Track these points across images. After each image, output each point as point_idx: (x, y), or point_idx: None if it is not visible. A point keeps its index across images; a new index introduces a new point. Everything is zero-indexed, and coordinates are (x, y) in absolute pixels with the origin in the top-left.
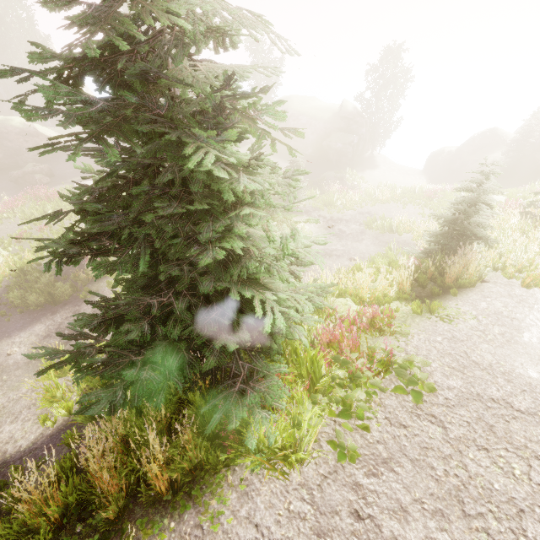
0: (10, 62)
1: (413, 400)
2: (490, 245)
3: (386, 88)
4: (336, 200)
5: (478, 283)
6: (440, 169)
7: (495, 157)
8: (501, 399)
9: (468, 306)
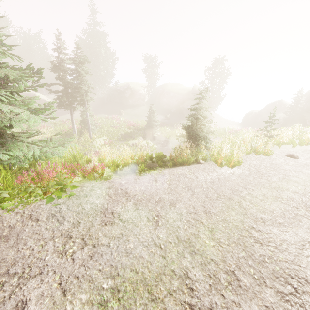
0: (32, 65)
1: (46, 202)
2: (205, 141)
3: (216, 78)
4: (177, 133)
5: (196, 164)
6: (250, 122)
7: (281, 115)
8: (118, 212)
9: (168, 171)
